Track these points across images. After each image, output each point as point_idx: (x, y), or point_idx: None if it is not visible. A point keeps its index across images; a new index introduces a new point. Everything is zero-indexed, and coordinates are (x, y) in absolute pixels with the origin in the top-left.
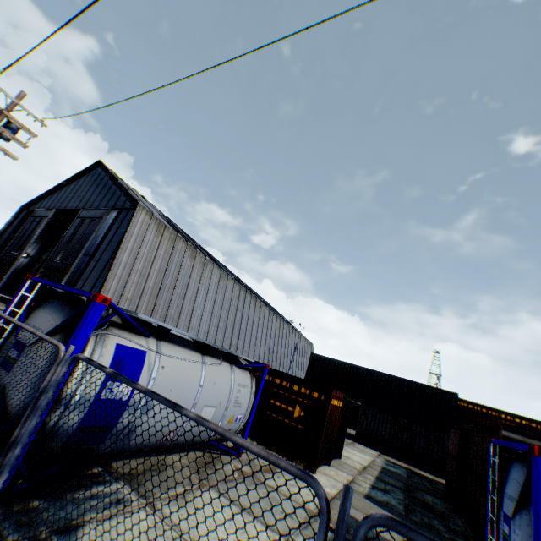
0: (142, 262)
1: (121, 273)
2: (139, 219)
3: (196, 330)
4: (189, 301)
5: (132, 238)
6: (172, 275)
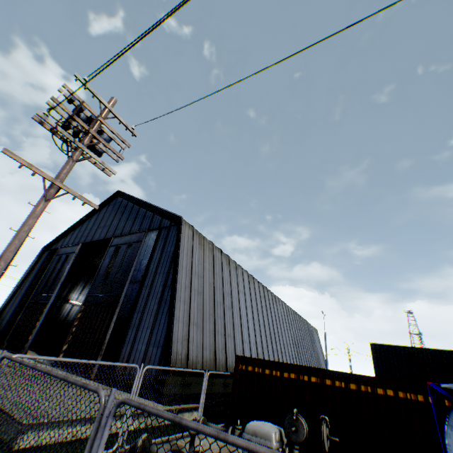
0: (196, 278)
1: (183, 295)
2: (185, 234)
3: (248, 343)
4: (236, 311)
5: (184, 255)
6: (218, 286)
